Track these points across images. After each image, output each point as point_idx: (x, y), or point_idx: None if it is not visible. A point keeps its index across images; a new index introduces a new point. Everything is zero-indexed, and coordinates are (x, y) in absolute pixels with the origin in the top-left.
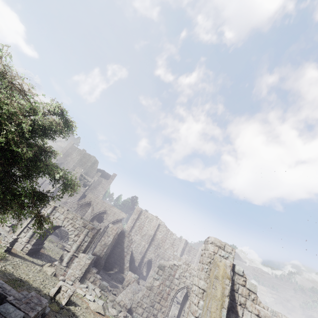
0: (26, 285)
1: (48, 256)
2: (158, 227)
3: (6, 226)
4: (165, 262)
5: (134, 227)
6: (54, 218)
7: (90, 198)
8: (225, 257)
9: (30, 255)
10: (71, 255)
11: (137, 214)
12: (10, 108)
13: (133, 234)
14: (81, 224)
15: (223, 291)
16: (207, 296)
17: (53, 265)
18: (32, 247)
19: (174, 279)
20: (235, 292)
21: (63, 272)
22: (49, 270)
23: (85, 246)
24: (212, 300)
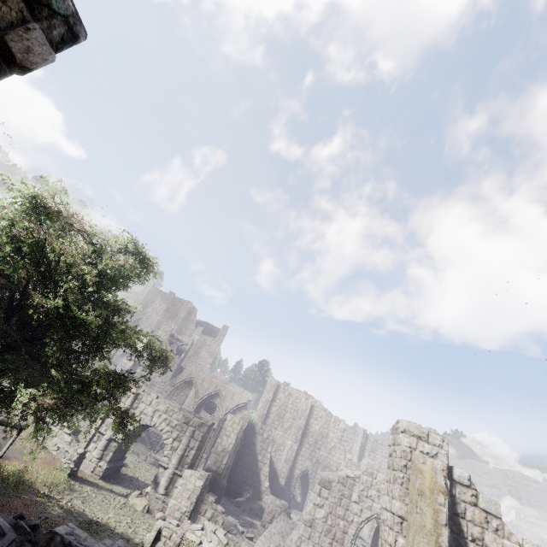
0: (106, 531)
1: (135, 478)
2: (311, 412)
3: (66, 435)
4: (330, 474)
5: (269, 416)
6: (138, 414)
7: (190, 373)
8: (432, 454)
9: (106, 479)
10: (170, 473)
11: (272, 391)
12: (67, 259)
13: (269, 427)
14: (181, 419)
15: (435, 517)
16: (410, 528)
17: (144, 493)
18: (108, 466)
19: (351, 503)
20: (460, 517)
21: (161, 504)
22: (139, 503)
23: (191, 457)
24: (418, 535)
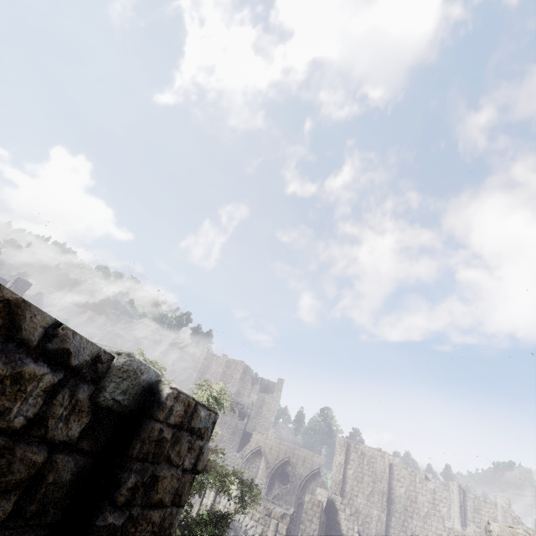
0: None
1: None
2: (390, 472)
3: None
4: None
5: (346, 481)
6: (222, 509)
7: (257, 441)
8: None
9: None
10: None
11: (343, 452)
12: None
13: (349, 495)
14: (263, 511)
15: None
16: None
17: None
18: None
19: None
20: None
21: None
22: None
23: None
24: None
